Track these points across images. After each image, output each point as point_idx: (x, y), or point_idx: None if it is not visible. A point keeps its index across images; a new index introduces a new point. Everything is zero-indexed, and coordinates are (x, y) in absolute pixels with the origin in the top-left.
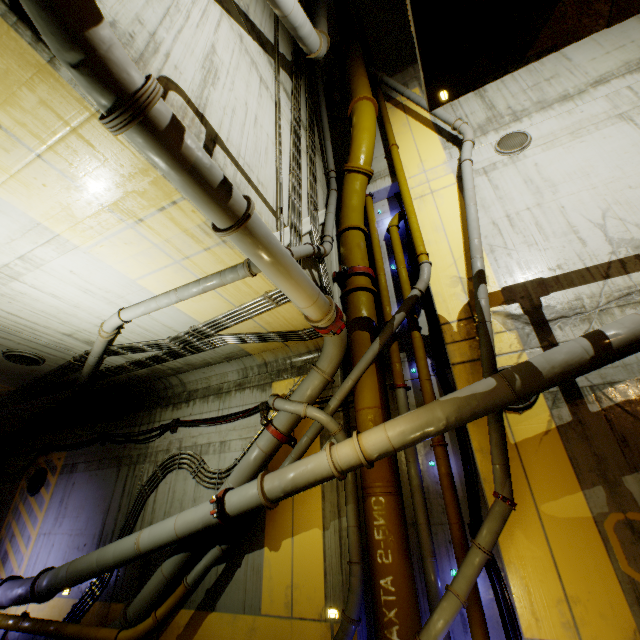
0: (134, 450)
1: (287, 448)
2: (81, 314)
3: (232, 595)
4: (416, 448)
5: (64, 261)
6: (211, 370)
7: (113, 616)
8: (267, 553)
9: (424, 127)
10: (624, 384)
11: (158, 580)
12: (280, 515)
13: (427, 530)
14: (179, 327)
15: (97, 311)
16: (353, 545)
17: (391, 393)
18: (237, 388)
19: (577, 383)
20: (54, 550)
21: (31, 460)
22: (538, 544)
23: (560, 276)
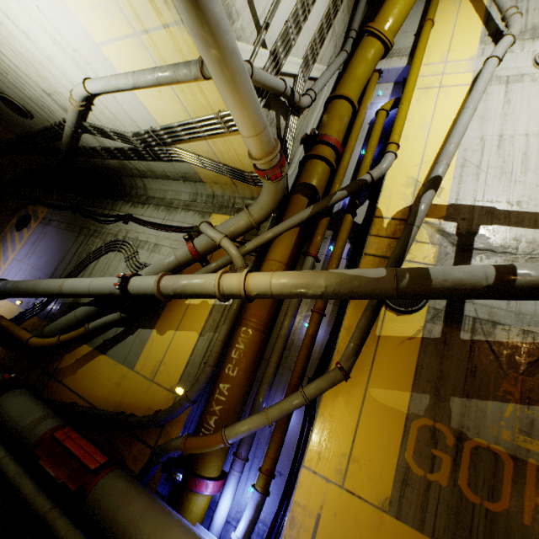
0: (93, 226)
1: (201, 268)
2: (55, 72)
3: (120, 350)
4: (298, 308)
5: None
6: (169, 185)
7: None
8: (154, 334)
9: (474, 11)
10: (506, 328)
11: (71, 317)
12: (174, 313)
13: (274, 368)
14: (142, 124)
15: (69, 73)
16: (213, 353)
17: (303, 260)
18: (184, 207)
19: (464, 311)
20: (20, 273)
21: (23, 205)
22: (351, 413)
23: (513, 212)
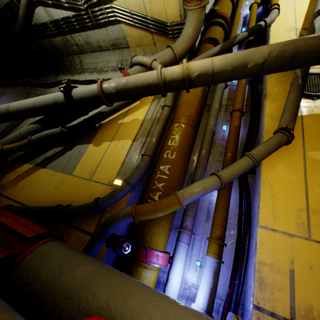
0: (39, 91)
1: None
2: None
3: (59, 162)
4: (218, 113)
5: None
6: (101, 57)
7: None
8: (91, 147)
9: None
10: None
11: (15, 134)
12: (108, 130)
13: (207, 154)
14: None
15: None
16: (150, 145)
17: (212, 91)
18: (112, 70)
19: None
20: None
21: None
22: (296, 174)
23: None
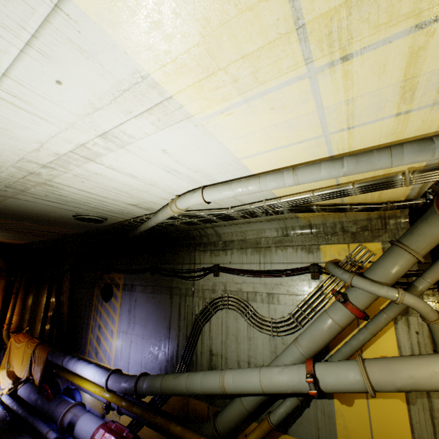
0: (181, 284)
1: None
2: (153, 190)
3: (303, 428)
4: None
5: (159, 138)
6: (248, 226)
7: (192, 407)
8: (338, 405)
9: None
10: None
11: (241, 411)
12: None
13: None
14: (248, 200)
15: (171, 188)
16: None
17: None
18: (277, 245)
19: None
20: (133, 345)
21: (98, 276)
22: None
23: None
